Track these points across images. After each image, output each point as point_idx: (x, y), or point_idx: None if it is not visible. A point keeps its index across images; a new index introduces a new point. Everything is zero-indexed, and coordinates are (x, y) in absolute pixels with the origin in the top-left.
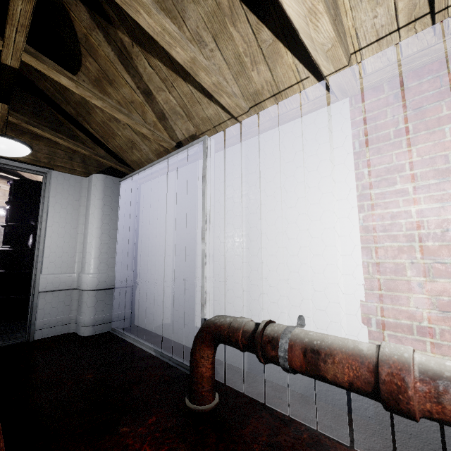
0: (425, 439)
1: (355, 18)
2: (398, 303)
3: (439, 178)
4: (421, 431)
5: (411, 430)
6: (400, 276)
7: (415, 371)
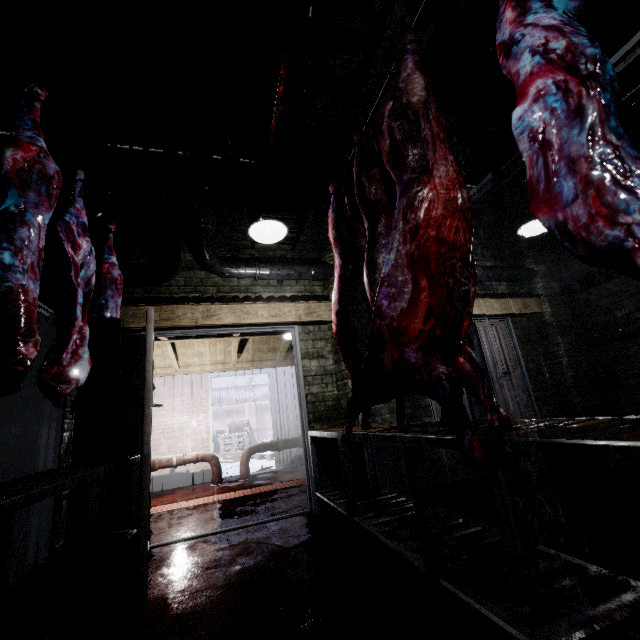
0: (162, 489)
1: (155, 362)
2: (159, 450)
3: (173, 411)
4: (161, 487)
5: (158, 488)
6: (160, 441)
7: (158, 459)
